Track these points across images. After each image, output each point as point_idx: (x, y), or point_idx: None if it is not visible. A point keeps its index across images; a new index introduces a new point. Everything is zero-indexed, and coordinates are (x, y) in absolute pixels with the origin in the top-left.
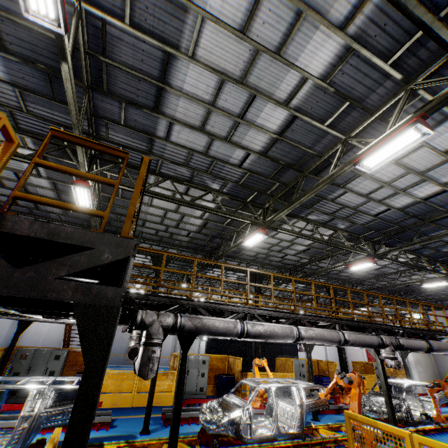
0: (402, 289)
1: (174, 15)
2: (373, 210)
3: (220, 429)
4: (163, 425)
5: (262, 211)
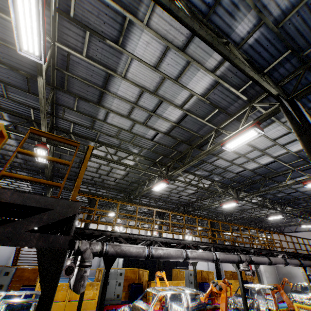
0: (256, 219)
1: (114, 54)
2: (235, 170)
3: None
4: None
5: (166, 168)
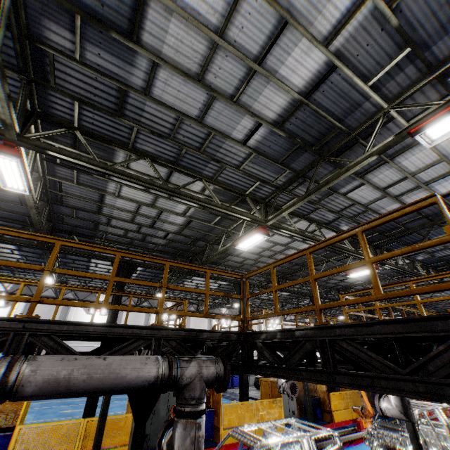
0: None
1: None
2: None
3: None
4: None
5: (372, 248)
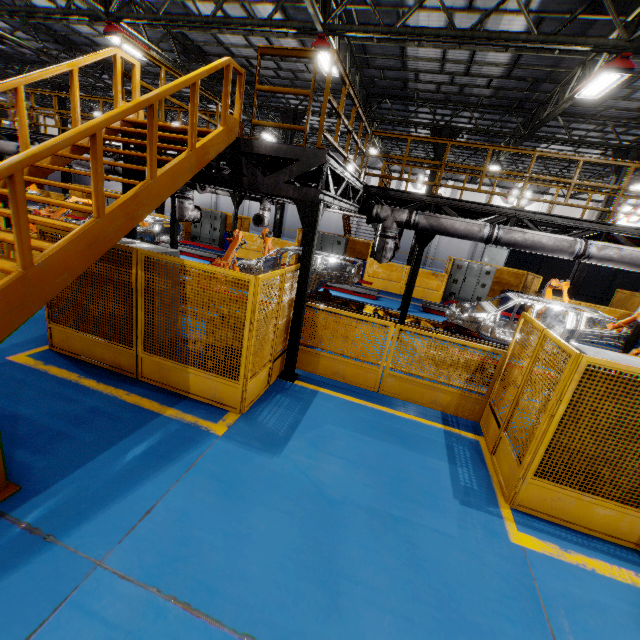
0: None
1: None
2: None
3: (461, 323)
4: (420, 312)
5: (638, 10)
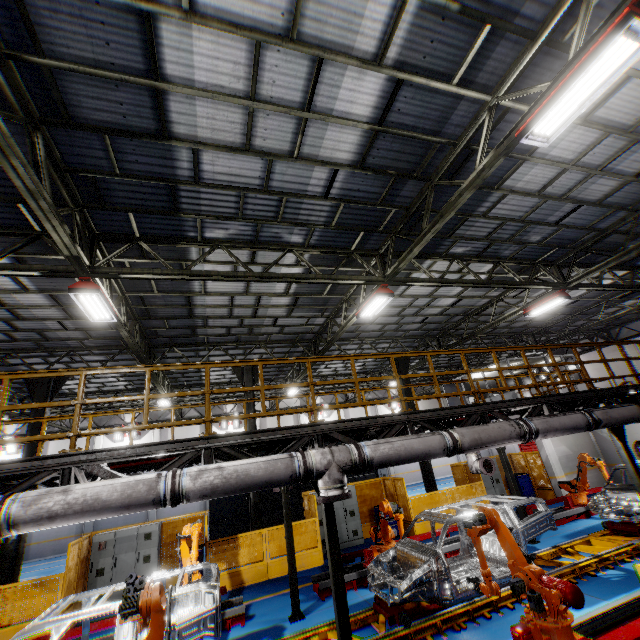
0: (530, 327)
1: None
2: (308, 183)
3: None
4: None
5: (82, 245)
